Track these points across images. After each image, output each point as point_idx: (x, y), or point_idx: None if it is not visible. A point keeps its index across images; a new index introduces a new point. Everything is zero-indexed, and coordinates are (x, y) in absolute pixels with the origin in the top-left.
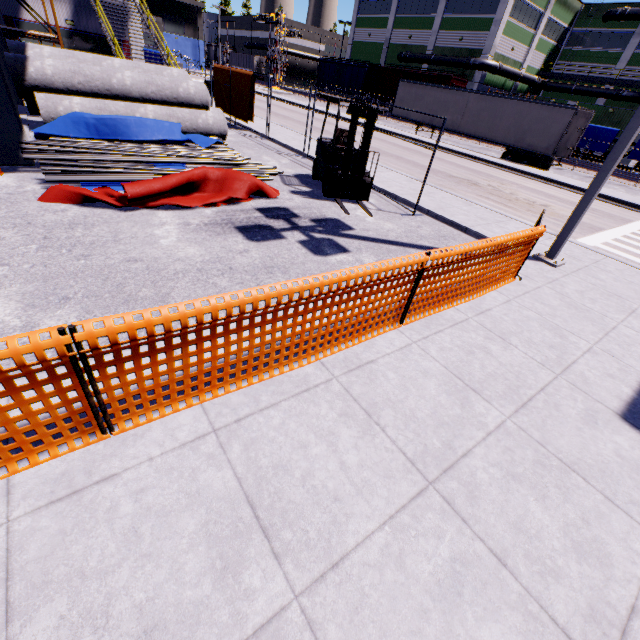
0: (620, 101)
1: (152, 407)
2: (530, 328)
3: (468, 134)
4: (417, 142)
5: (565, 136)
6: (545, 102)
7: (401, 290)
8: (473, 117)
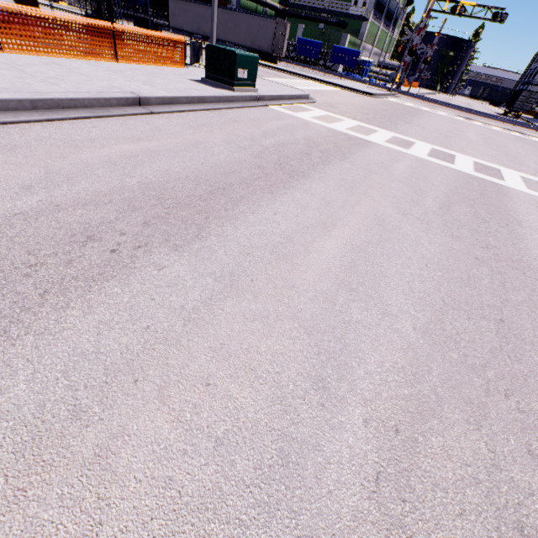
0: (332, 26)
1: (15, 49)
2: (177, 72)
3: (223, 40)
4: (188, 45)
5: (276, 39)
6: (260, 15)
7: (108, 41)
8: (223, 27)
